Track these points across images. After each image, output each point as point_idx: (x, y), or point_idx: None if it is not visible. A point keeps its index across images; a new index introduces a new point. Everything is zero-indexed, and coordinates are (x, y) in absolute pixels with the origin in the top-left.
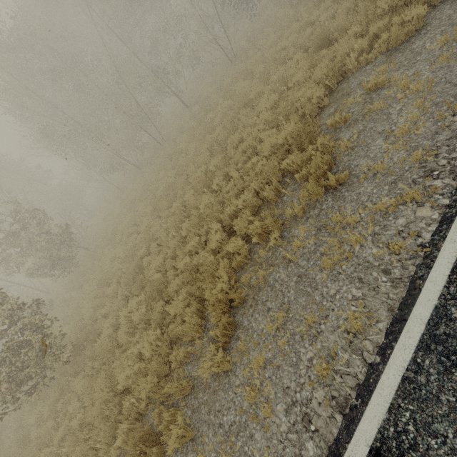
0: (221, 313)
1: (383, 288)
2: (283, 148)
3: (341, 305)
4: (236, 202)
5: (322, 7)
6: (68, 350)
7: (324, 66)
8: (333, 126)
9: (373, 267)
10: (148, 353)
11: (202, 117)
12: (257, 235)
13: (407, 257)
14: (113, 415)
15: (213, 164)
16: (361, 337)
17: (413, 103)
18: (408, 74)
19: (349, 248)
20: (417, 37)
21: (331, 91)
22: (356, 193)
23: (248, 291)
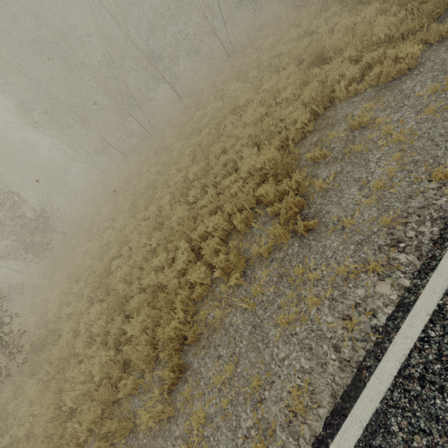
0: (173, 349)
1: (330, 367)
2: (261, 172)
3: (288, 374)
4: (208, 222)
5: (322, 17)
6: (25, 351)
7: (314, 87)
8: (313, 160)
9: (325, 338)
10: (97, 377)
11: (191, 114)
12: (221, 268)
13: (359, 337)
14: (57, 435)
15: (192, 172)
16: (301, 419)
17: (393, 156)
18: (393, 118)
19: (306, 308)
20: (408, 77)
21: (318, 116)
22: (322, 245)
23: (204, 329)
